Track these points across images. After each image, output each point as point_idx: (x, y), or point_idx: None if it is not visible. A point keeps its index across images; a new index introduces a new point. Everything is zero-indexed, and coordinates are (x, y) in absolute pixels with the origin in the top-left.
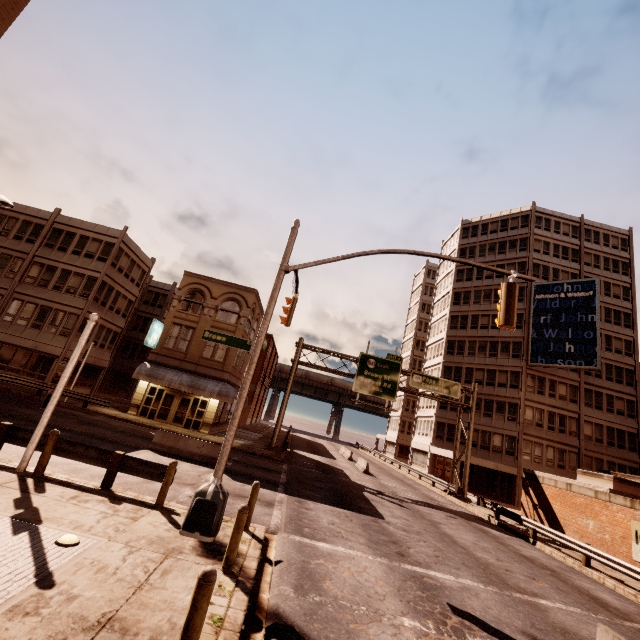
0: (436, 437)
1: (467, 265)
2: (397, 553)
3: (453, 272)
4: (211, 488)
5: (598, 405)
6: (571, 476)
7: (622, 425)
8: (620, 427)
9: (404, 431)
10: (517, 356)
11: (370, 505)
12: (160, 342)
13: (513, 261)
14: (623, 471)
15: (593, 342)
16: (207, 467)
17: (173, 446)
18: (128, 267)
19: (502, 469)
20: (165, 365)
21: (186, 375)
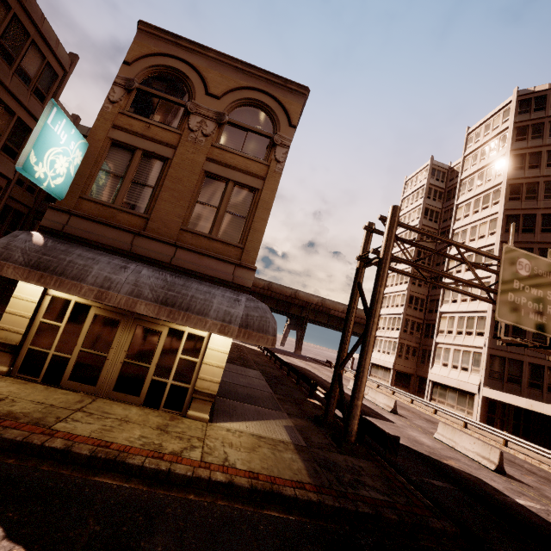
0: (490, 375)
1: (530, 148)
2: None
3: (506, 158)
4: None
5: None
6: None
7: None
8: None
9: (402, 355)
10: None
11: None
12: (76, 184)
13: None
14: None
15: None
16: None
17: None
18: (6, 33)
19: None
20: (90, 243)
21: (149, 270)
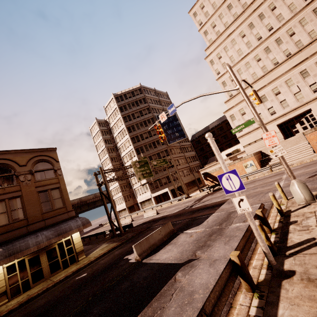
0: (151, 190)
1: (126, 114)
2: (268, 189)
3: (121, 118)
4: (302, 181)
5: (186, 151)
6: (192, 176)
7: (192, 154)
8: (192, 155)
9: (127, 200)
10: (163, 144)
11: (211, 203)
12: None
13: (144, 108)
14: (198, 167)
15: (182, 130)
16: (176, 236)
17: (149, 246)
18: None
19: (180, 185)
20: (11, 240)
21: (45, 231)
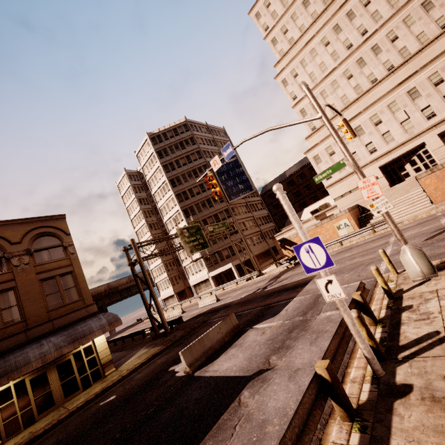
0: (209, 267)
1: (167, 161)
2: (371, 259)
3: (161, 168)
4: (416, 247)
5: (255, 209)
6: (265, 244)
7: (264, 214)
8: (264, 215)
9: (175, 283)
10: (222, 201)
11: (292, 282)
12: None
13: (192, 152)
14: (273, 231)
15: (248, 180)
16: (243, 334)
17: (204, 351)
18: None
19: (248, 257)
20: (2, 353)
21: (53, 337)
